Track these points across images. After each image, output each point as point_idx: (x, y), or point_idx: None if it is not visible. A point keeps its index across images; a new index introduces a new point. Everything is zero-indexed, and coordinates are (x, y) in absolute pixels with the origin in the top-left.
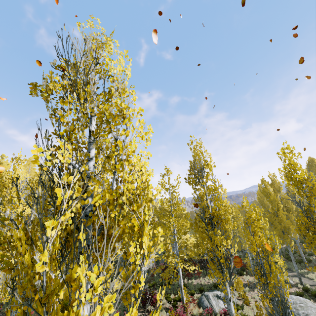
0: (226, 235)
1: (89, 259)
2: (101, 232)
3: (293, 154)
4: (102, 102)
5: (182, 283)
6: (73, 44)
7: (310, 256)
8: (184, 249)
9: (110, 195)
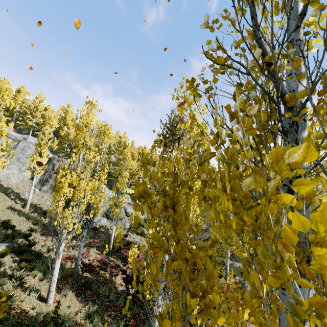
0: None
1: None
2: None
3: None
4: None
5: (228, 263)
6: None
7: None
8: None
9: None
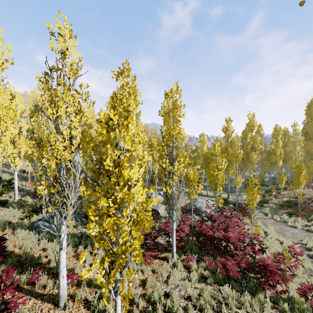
0: None
1: None
2: None
3: (168, 96)
4: None
5: None
6: None
7: (264, 186)
8: None
9: None
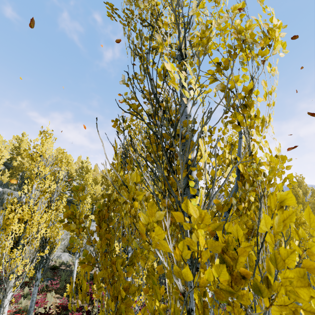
0: None
1: None
2: None
3: None
4: (240, 15)
5: None
6: None
7: None
8: None
9: (243, 167)
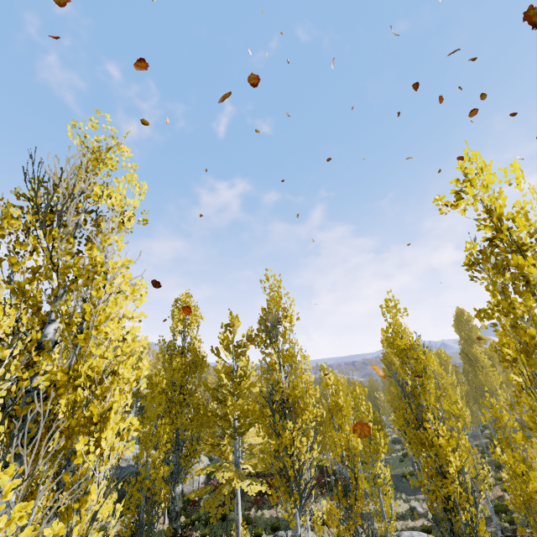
0: (304, 430)
1: (5, 458)
2: (52, 424)
3: (398, 309)
4: (71, 253)
5: (240, 515)
6: (47, 171)
7: None
8: (248, 454)
9: (64, 375)
